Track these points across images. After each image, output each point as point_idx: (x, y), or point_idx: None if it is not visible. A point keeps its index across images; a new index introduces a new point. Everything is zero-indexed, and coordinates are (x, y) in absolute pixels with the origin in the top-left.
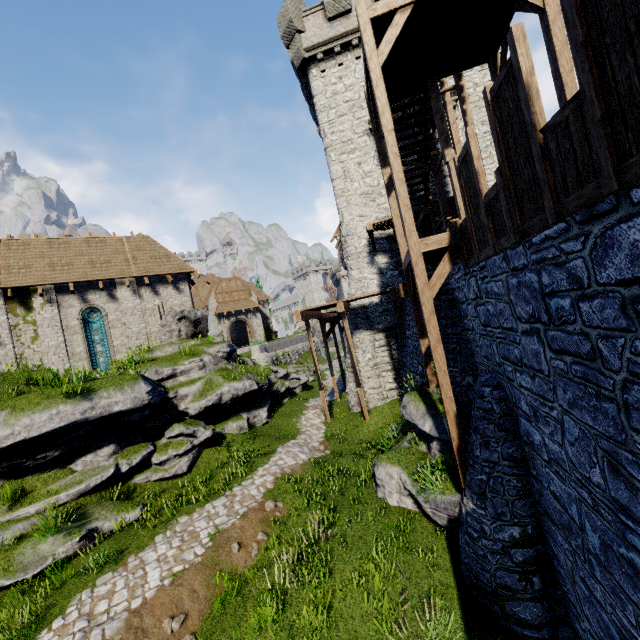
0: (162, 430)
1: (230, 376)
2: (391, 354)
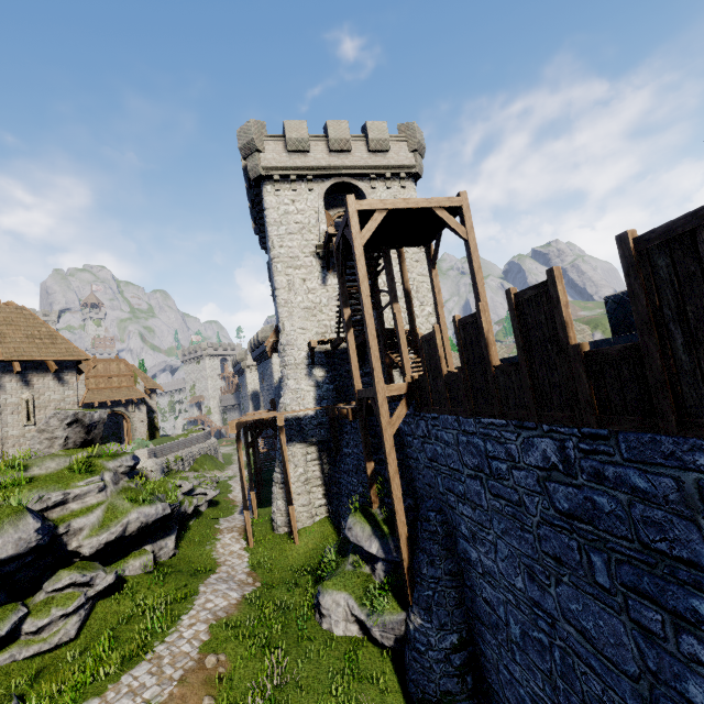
0: (38, 581)
1: (139, 499)
2: (322, 468)
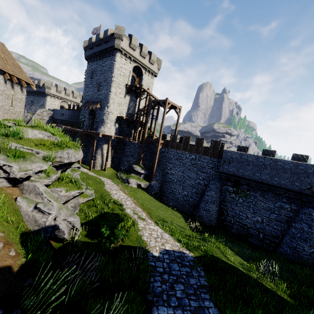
0: None
1: None
2: (112, 153)
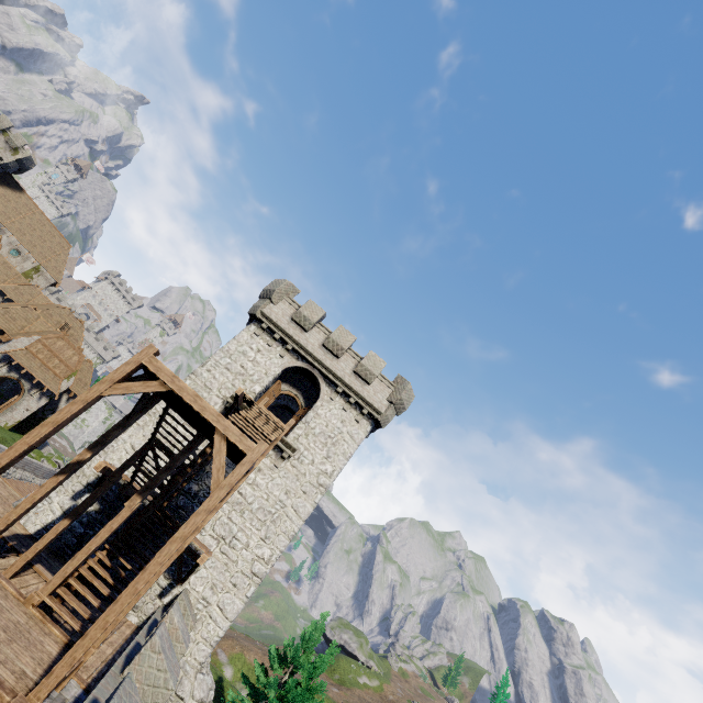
0: None
1: None
2: None
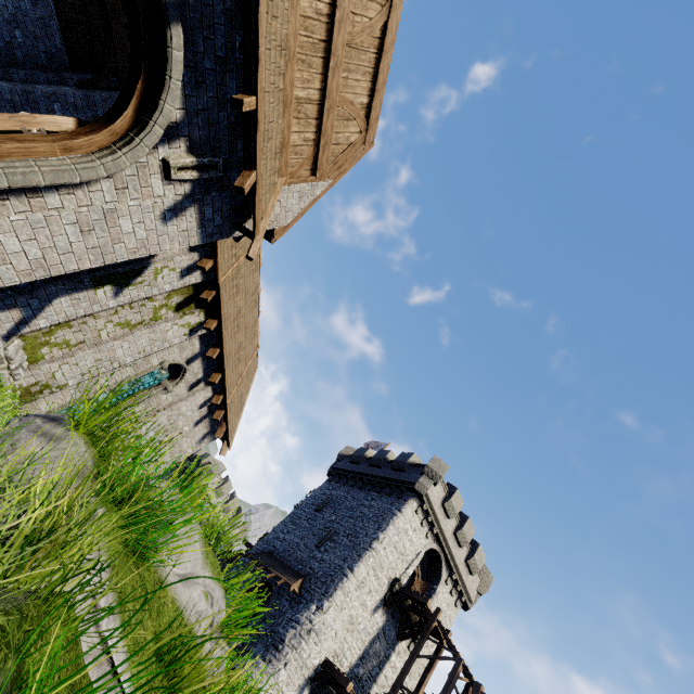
0: None
1: None
2: None
